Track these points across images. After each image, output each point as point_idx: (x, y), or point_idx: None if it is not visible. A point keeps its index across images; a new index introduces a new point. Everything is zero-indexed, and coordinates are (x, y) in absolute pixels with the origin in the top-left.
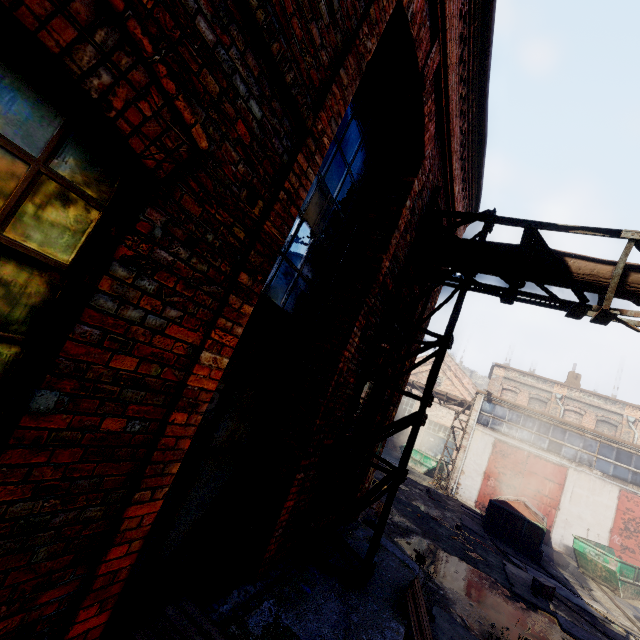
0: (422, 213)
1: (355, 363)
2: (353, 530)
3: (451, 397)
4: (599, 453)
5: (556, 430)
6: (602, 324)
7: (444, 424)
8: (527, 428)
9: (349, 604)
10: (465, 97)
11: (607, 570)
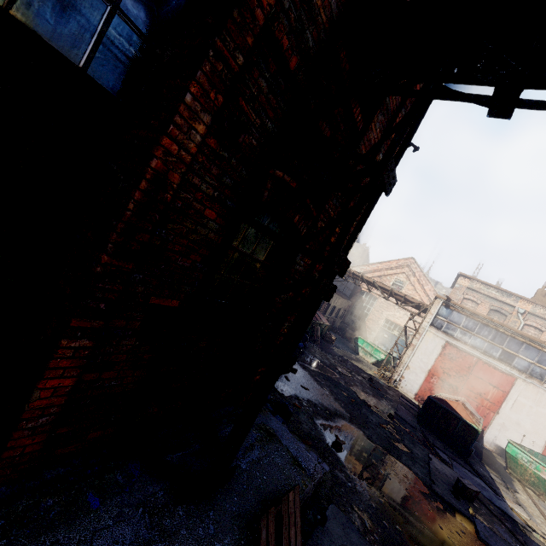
0: None
1: (213, 184)
2: None
3: (409, 299)
4: None
5: (512, 341)
6: None
7: (400, 324)
8: (481, 336)
9: (164, 526)
10: None
11: (537, 477)
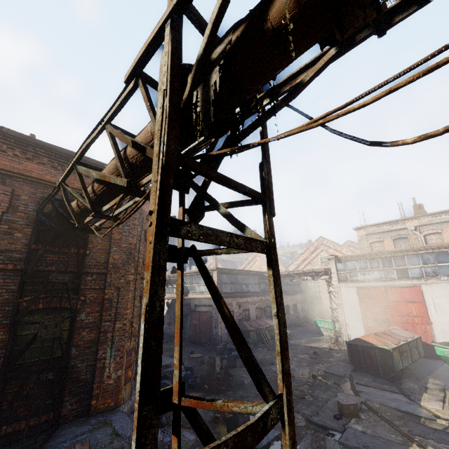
0: (32, 216)
1: None
2: (91, 419)
3: (318, 271)
4: (437, 262)
5: (396, 260)
6: (98, 230)
7: None
8: (375, 268)
9: None
10: (24, 152)
11: None
